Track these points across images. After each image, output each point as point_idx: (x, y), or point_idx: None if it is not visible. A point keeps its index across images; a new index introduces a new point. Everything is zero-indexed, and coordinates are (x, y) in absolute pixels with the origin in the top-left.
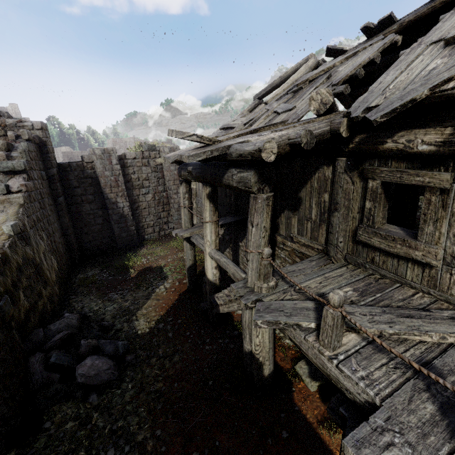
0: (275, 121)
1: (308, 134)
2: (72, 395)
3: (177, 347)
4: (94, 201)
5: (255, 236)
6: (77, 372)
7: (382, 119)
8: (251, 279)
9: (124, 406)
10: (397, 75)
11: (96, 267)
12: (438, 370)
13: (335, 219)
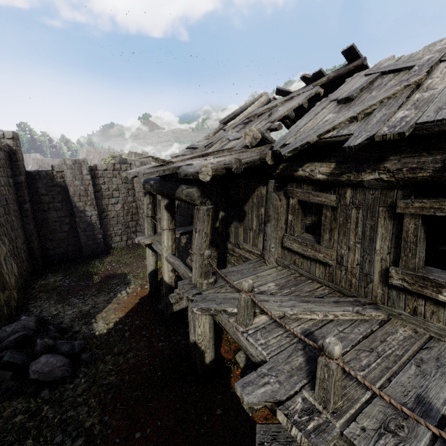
0: (226, 146)
1: (237, 162)
2: (23, 392)
3: (132, 345)
4: (61, 209)
5: (198, 240)
6: (31, 368)
7: (289, 154)
8: (195, 276)
9: (75, 398)
10: (307, 121)
11: (58, 274)
12: (315, 336)
13: (268, 229)
